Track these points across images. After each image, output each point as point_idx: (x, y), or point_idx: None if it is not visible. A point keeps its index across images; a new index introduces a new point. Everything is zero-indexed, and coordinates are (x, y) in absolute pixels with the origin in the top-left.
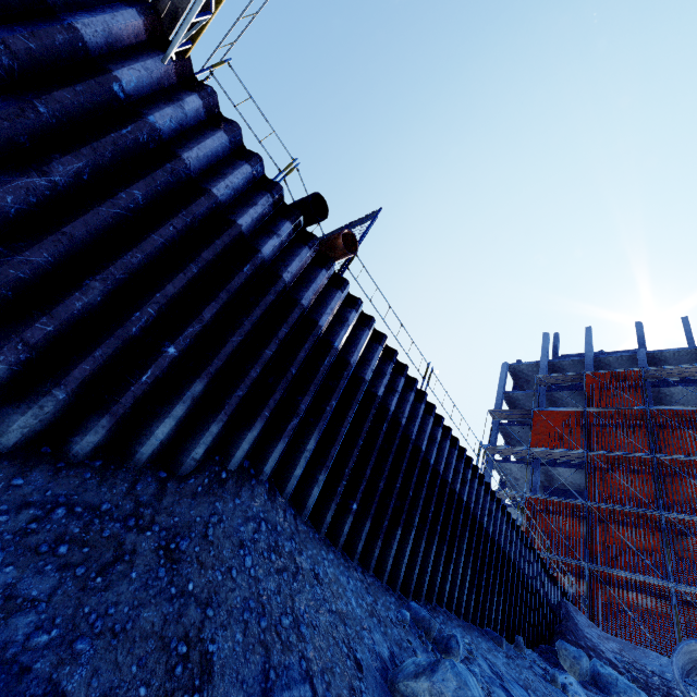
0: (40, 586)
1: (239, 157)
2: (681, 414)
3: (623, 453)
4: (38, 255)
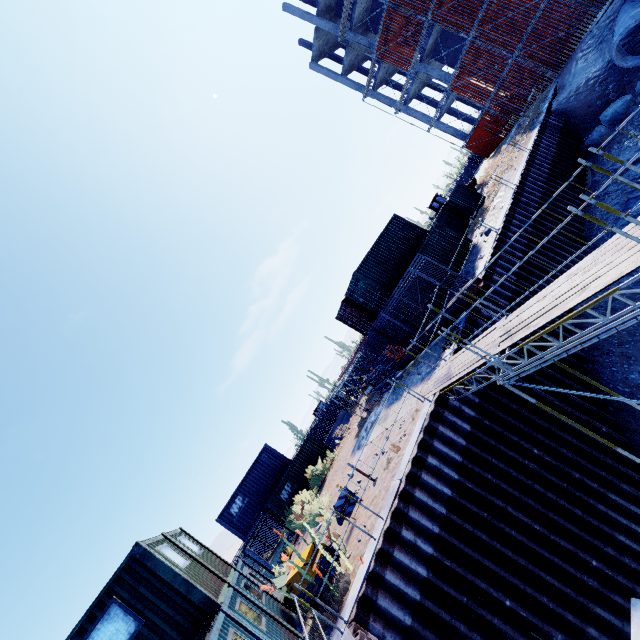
0: (637, 368)
1: (469, 334)
2: None
3: None
4: (551, 385)
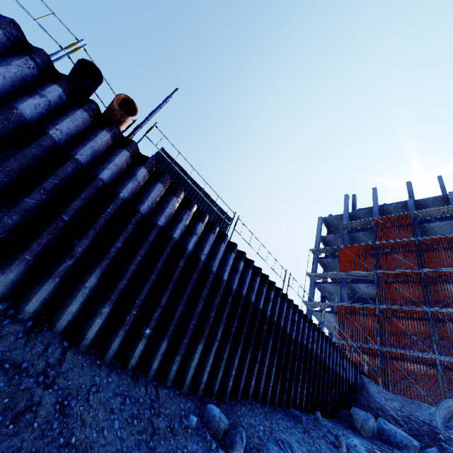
0: None
1: None
2: (438, 240)
3: (400, 270)
4: None
